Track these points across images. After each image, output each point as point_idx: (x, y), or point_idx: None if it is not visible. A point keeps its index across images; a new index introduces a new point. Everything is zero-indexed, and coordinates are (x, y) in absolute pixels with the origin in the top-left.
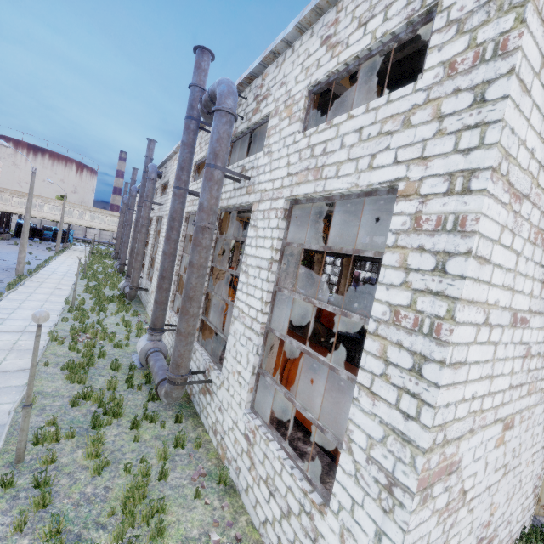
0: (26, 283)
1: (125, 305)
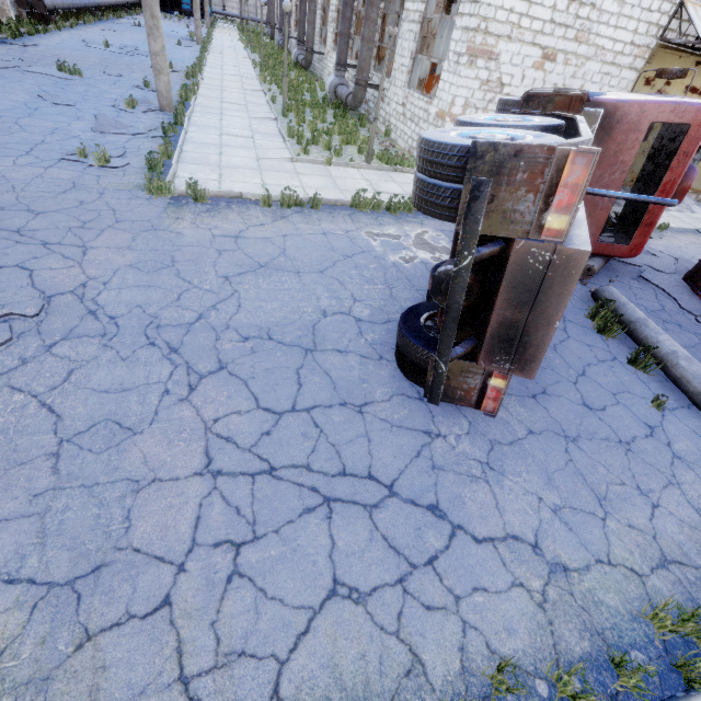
0: (211, 51)
1: (303, 71)
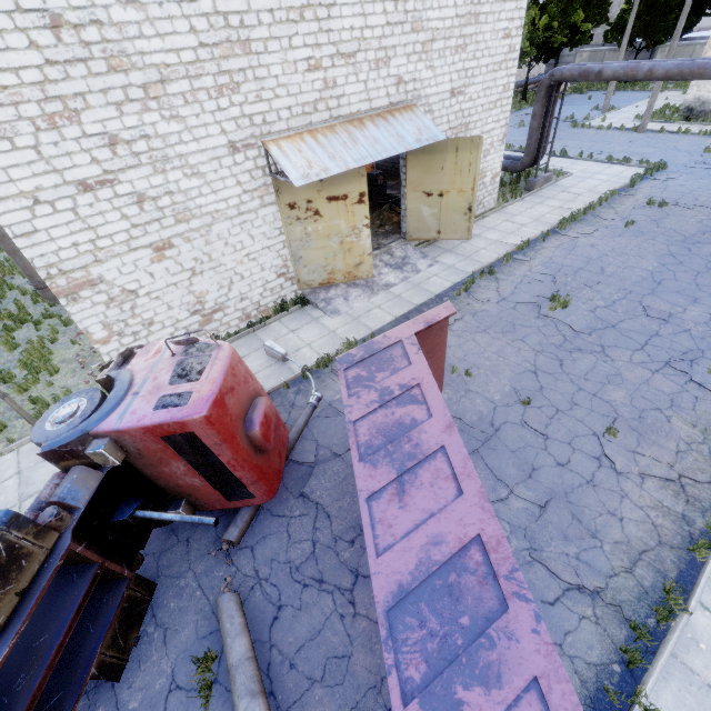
0: None
1: None
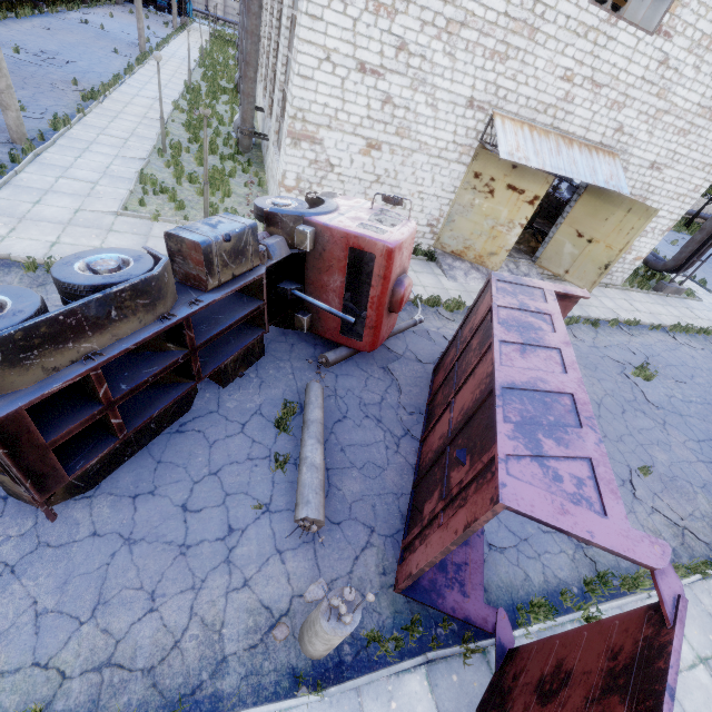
0: (151, 62)
1: (236, 98)
